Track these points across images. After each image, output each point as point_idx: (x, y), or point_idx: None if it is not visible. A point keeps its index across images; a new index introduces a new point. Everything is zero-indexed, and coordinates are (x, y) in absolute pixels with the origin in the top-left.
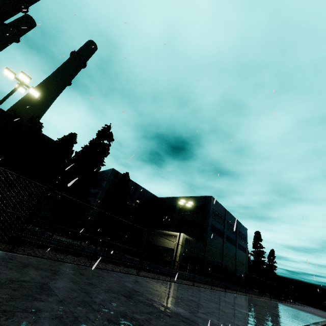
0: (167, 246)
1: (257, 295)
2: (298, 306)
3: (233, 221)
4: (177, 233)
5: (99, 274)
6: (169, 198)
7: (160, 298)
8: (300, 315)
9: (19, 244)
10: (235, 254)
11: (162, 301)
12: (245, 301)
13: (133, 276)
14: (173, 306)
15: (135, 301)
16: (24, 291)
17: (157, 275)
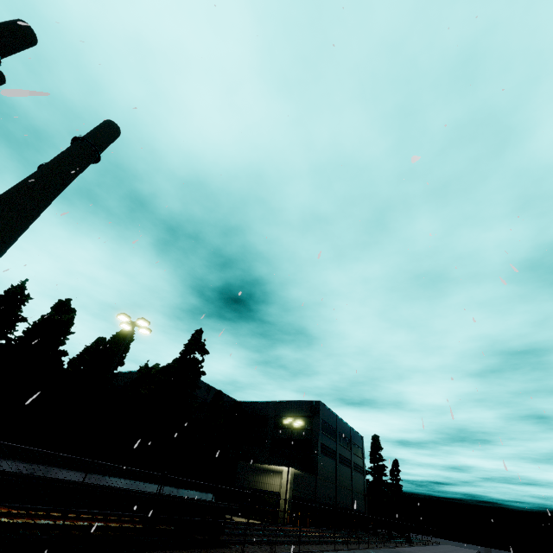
0: (269, 489)
1: (386, 543)
2: (431, 547)
3: (346, 430)
4: (282, 467)
5: None
6: (256, 403)
7: None
8: None
9: (226, 545)
10: (351, 481)
11: None
12: None
13: None
14: None
15: None
16: None
17: (305, 546)
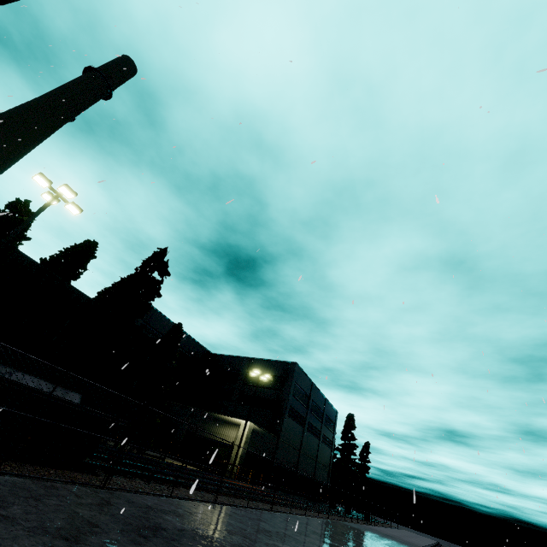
0: (223, 441)
1: (341, 516)
2: (390, 529)
3: (321, 400)
4: (241, 421)
5: (196, 509)
6: (230, 357)
7: (265, 535)
8: (389, 543)
9: (93, 471)
10: (317, 452)
11: (270, 539)
12: (331, 529)
13: (218, 507)
14: (282, 544)
15: (255, 541)
16: (199, 540)
17: (231, 498)
